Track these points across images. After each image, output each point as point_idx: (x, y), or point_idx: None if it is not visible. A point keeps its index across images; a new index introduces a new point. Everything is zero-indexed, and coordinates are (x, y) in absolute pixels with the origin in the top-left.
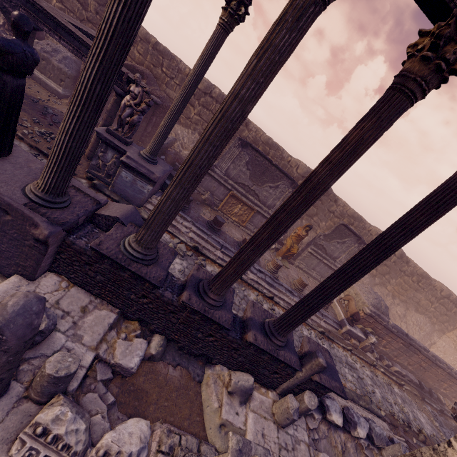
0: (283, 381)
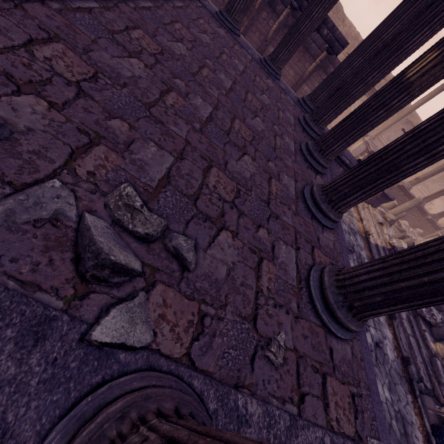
0: (428, 234)
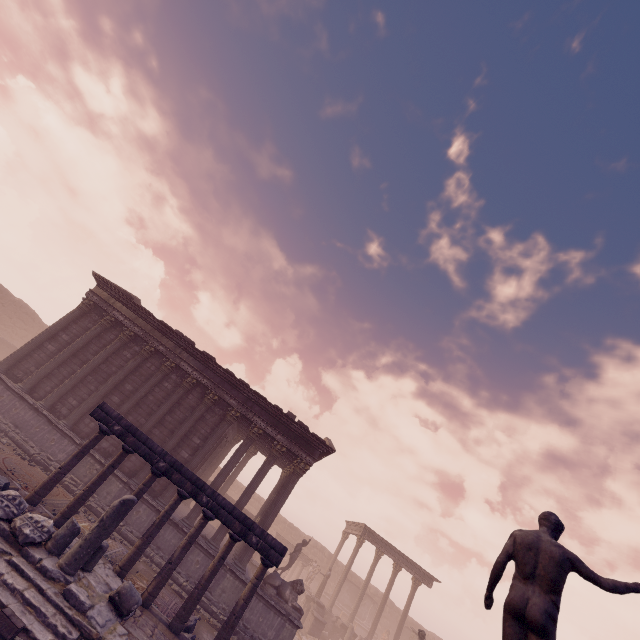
0: None
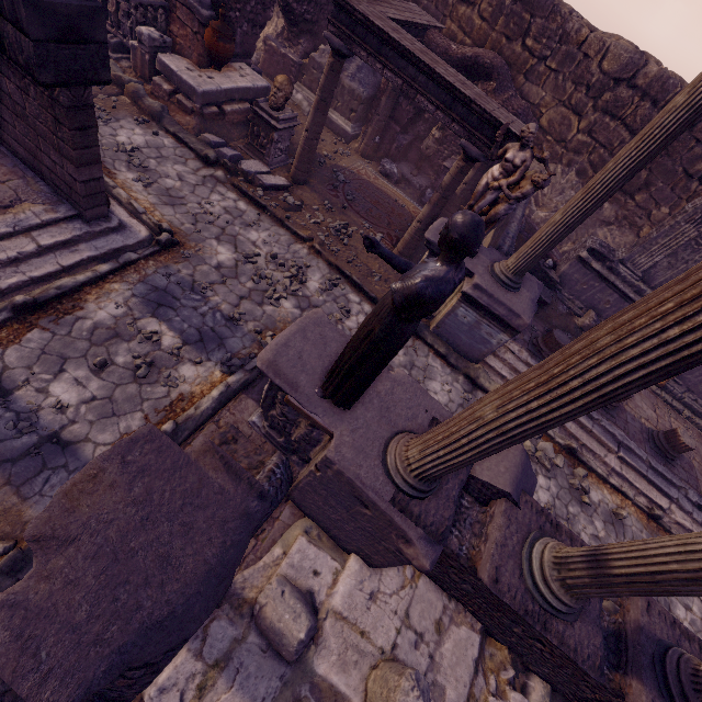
0: None
